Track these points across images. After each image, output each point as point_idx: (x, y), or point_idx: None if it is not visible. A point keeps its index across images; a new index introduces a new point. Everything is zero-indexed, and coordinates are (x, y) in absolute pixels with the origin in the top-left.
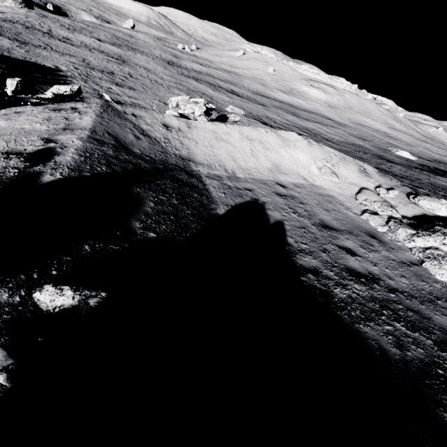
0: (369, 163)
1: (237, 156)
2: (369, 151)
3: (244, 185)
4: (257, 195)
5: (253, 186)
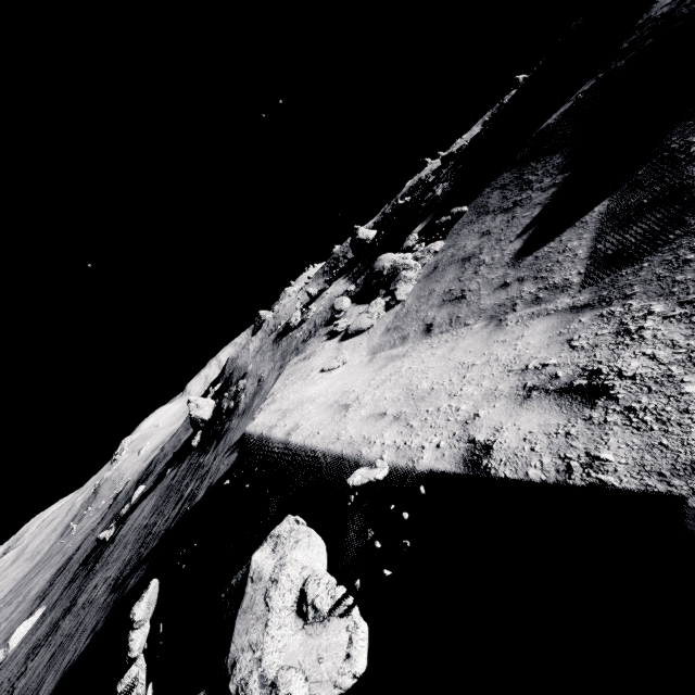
0: (88, 614)
1: (431, 363)
2: (4, 684)
3: (499, 296)
4: (502, 276)
5: (482, 302)
